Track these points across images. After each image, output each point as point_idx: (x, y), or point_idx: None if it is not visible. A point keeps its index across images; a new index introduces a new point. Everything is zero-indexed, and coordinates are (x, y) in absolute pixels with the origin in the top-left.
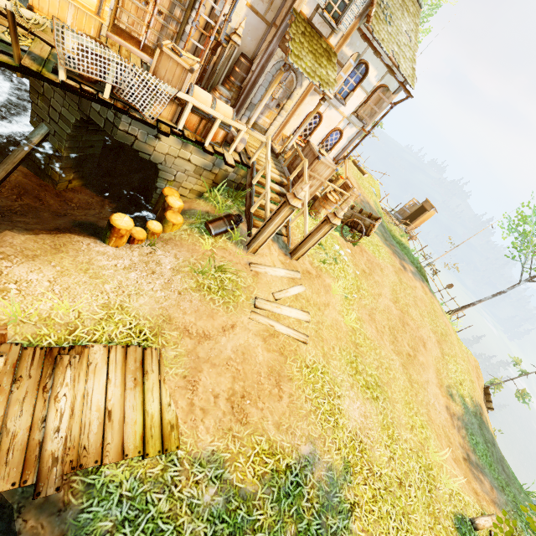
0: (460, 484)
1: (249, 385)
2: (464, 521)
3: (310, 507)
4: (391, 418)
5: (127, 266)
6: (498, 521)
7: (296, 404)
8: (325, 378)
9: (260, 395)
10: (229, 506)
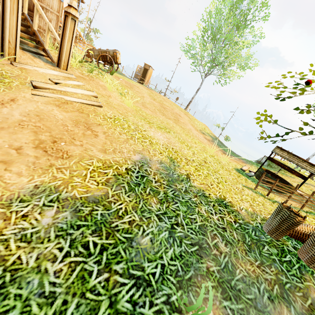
0: (228, 160)
1: (58, 133)
2: (239, 170)
3: (160, 184)
4: (182, 139)
5: None
6: (258, 119)
7: (113, 137)
8: (128, 123)
9: (73, 138)
10: (81, 214)
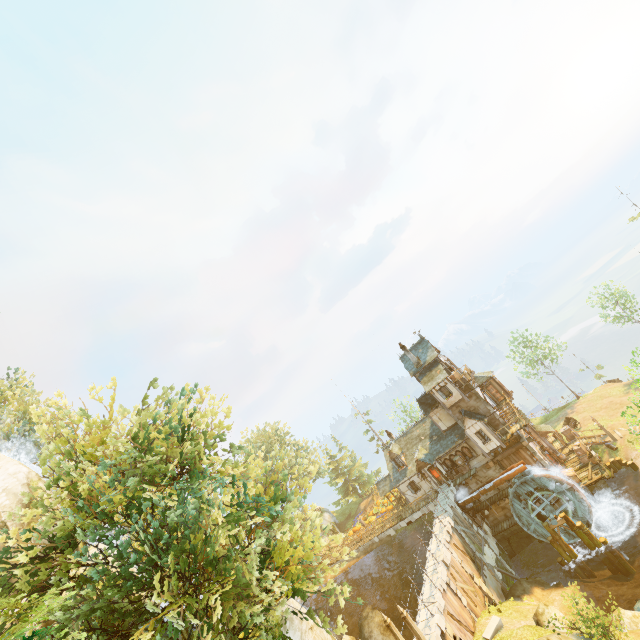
0: None
1: None
2: None
3: None
4: None
5: None
6: None
7: None
8: None
9: None
10: None
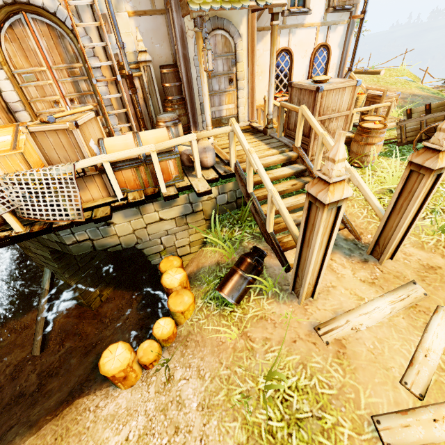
0: None
1: None
2: None
3: None
4: None
5: (142, 431)
6: None
7: None
8: None
9: None
10: None
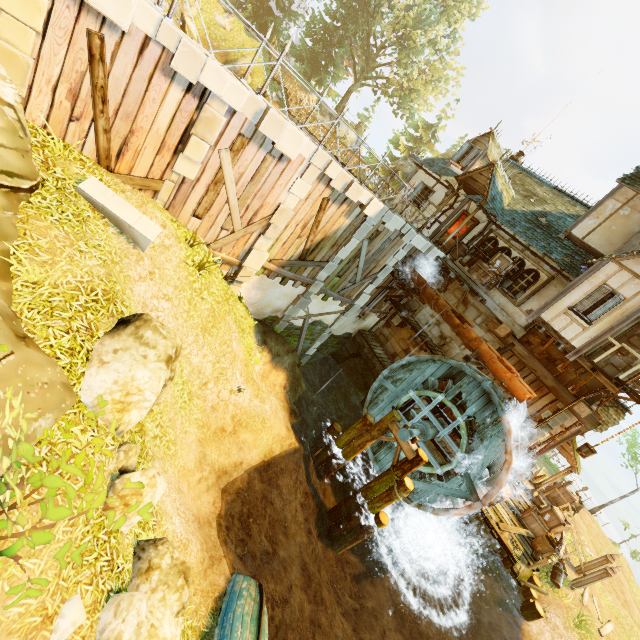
0: None
1: None
2: None
3: None
4: None
5: (551, 638)
6: None
7: None
8: None
9: None
10: None
